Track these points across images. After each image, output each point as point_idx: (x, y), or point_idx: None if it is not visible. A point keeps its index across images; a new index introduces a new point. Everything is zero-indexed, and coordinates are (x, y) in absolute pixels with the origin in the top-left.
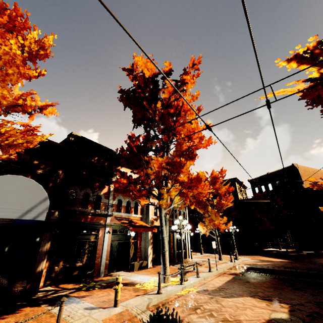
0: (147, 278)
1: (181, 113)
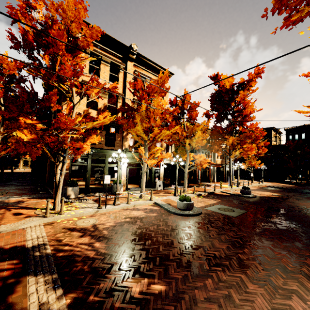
0: None
1: (248, 116)
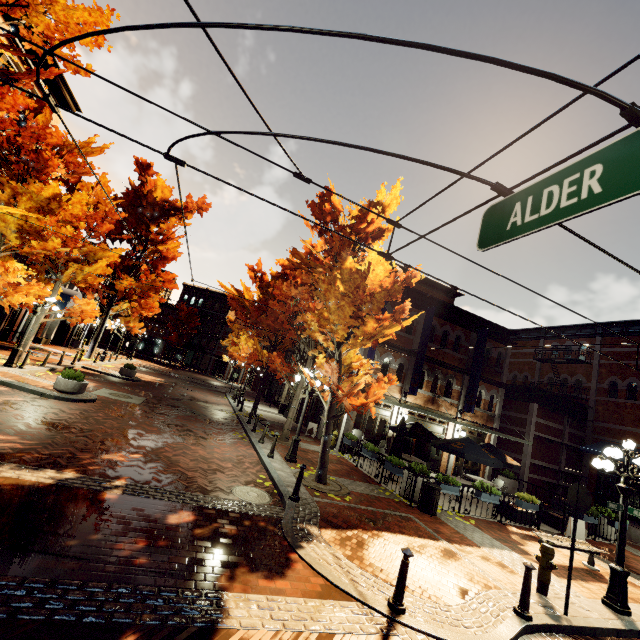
0: (68, 353)
1: (169, 261)
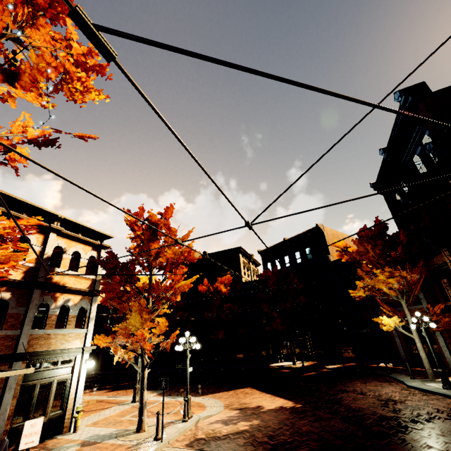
0: None
1: None
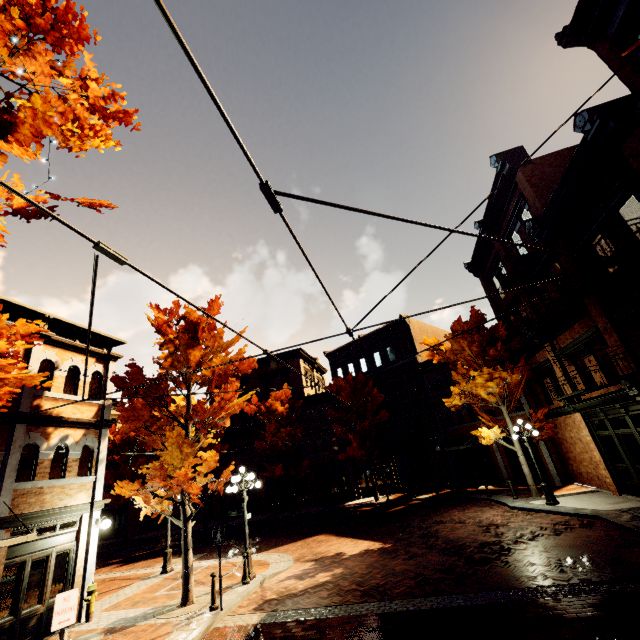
0: None
1: None
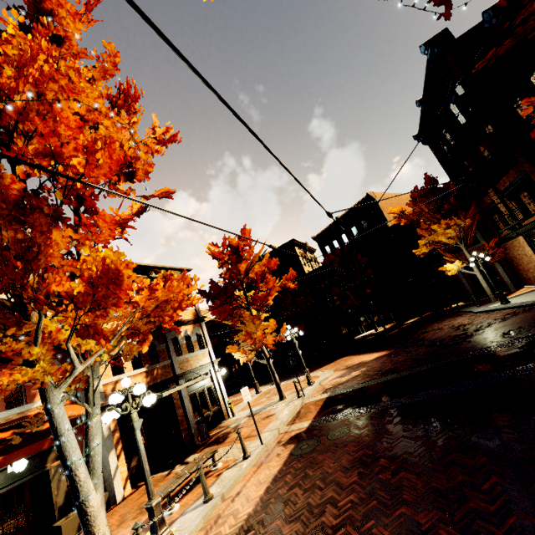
0: None
1: None
